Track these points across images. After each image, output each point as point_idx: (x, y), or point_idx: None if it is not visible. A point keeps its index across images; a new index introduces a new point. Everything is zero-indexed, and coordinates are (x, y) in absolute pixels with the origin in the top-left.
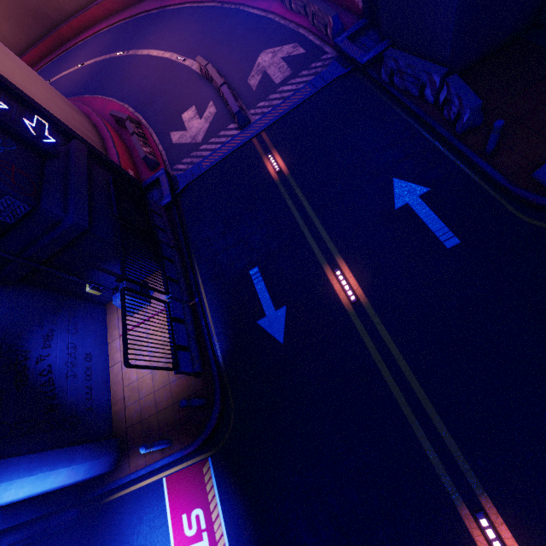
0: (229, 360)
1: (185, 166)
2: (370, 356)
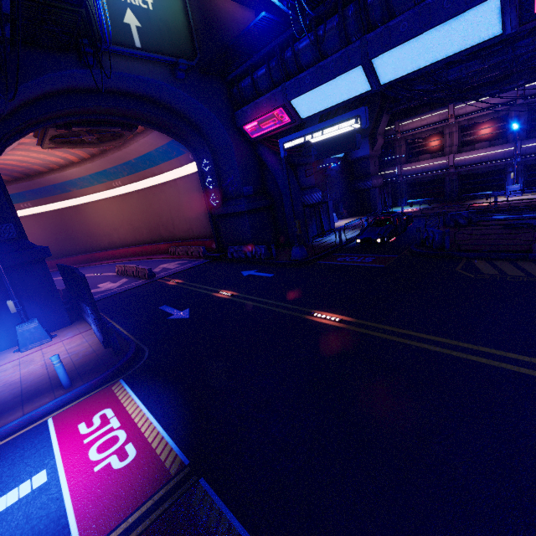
0: (143, 336)
1: (99, 296)
2: (246, 303)
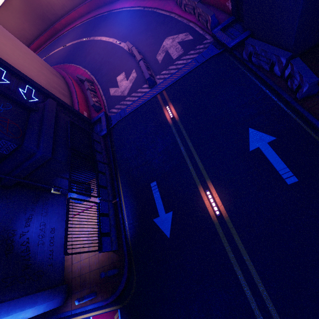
0: (135, 243)
1: (116, 110)
2: (228, 257)
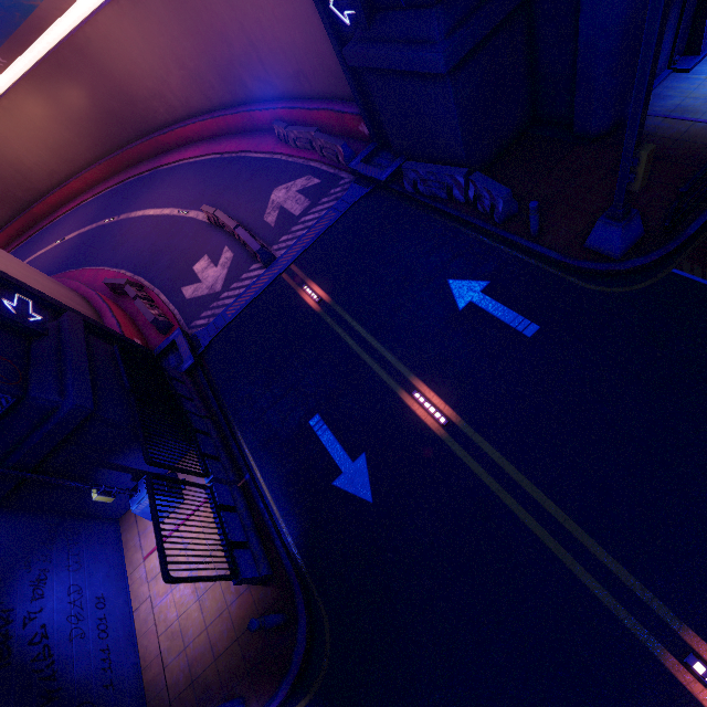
0: (307, 547)
1: (206, 321)
2: (485, 485)
